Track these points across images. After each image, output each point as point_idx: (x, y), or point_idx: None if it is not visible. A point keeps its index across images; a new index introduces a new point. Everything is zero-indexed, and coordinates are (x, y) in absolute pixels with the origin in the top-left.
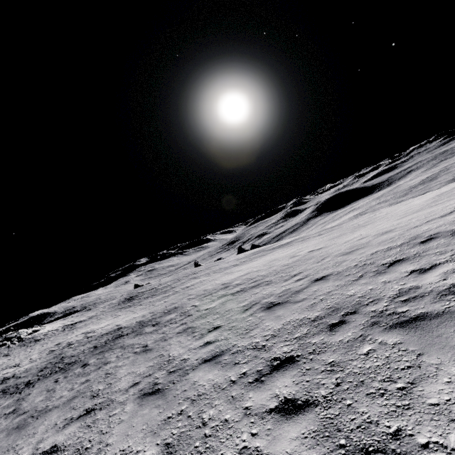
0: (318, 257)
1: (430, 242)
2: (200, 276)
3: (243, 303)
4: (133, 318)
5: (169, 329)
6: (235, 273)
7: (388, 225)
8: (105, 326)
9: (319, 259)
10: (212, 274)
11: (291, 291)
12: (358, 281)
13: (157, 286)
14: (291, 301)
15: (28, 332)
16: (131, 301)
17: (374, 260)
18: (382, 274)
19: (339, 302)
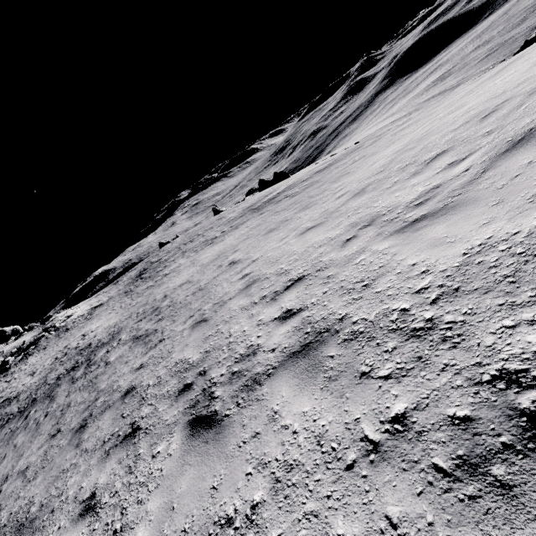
0: (206, 297)
1: (175, 404)
2: (186, 253)
3: (104, 384)
4: (106, 328)
5: (73, 390)
6: (190, 269)
7: (279, 252)
8: (93, 331)
9: (194, 311)
10: (192, 253)
11: (109, 401)
12: (96, 454)
13: (164, 255)
14: (81, 436)
15: (63, 318)
16: (137, 281)
17: (151, 394)
18: (101, 462)
19: (50, 500)
